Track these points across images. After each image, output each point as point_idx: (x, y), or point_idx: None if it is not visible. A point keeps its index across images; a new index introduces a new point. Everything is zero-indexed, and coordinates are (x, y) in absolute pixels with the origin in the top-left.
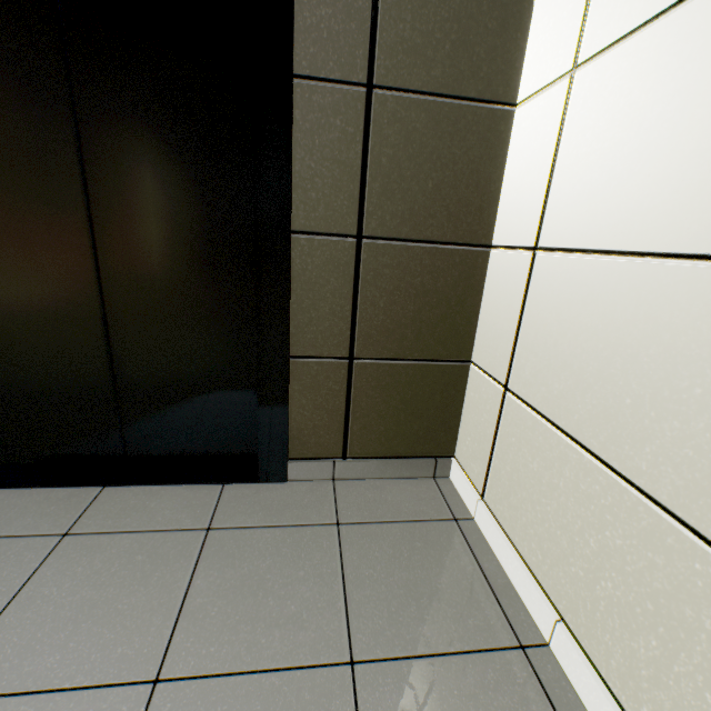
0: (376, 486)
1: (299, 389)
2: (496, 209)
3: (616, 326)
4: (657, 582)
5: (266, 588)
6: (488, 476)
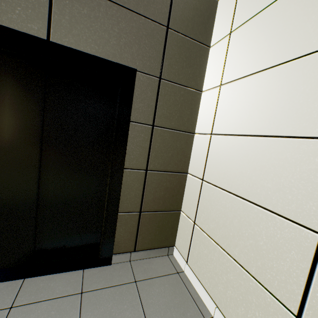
0: (147, 261)
1: (120, 225)
2: (189, 162)
3: (226, 211)
4: (242, 289)
5: (112, 315)
6: (189, 254)
